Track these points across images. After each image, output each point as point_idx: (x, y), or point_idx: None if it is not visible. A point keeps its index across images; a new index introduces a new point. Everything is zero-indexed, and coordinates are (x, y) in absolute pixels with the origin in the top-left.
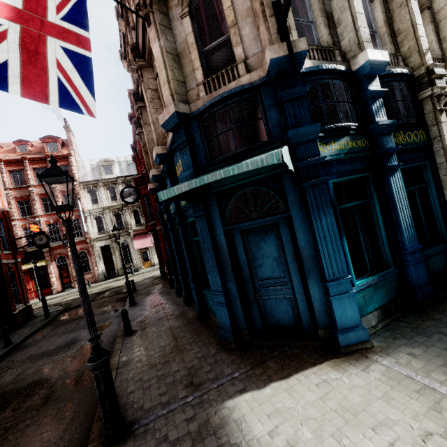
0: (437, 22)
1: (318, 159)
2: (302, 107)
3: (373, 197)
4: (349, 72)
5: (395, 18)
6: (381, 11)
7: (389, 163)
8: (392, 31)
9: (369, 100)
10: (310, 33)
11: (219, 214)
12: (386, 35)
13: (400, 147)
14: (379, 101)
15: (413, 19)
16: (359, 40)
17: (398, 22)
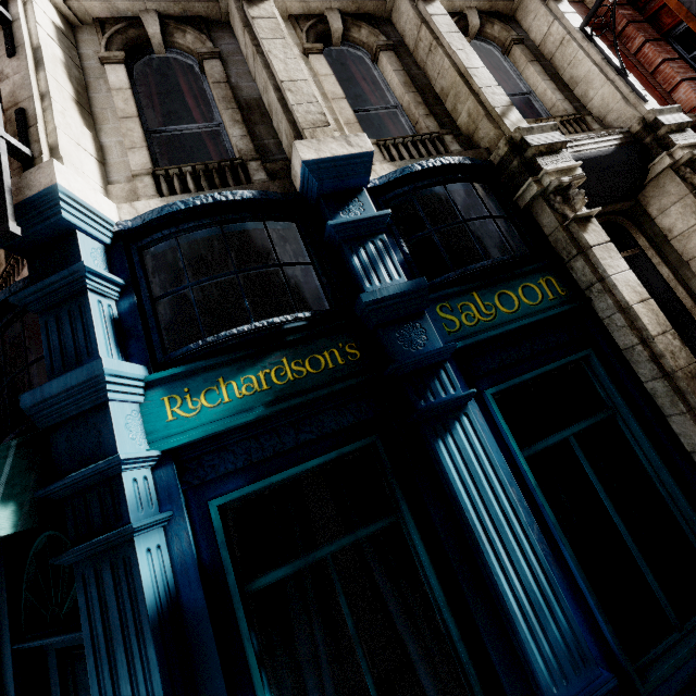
0: (548, 58)
1: (97, 470)
2: (81, 318)
3: (401, 509)
4: (279, 199)
5: (431, 73)
6: (393, 70)
7: (426, 397)
8: (432, 96)
9: (343, 247)
10: (220, 145)
11: (10, 600)
12: (412, 105)
13: (453, 344)
14: (376, 242)
15: (459, 63)
16: (299, 130)
17: (437, 78)
